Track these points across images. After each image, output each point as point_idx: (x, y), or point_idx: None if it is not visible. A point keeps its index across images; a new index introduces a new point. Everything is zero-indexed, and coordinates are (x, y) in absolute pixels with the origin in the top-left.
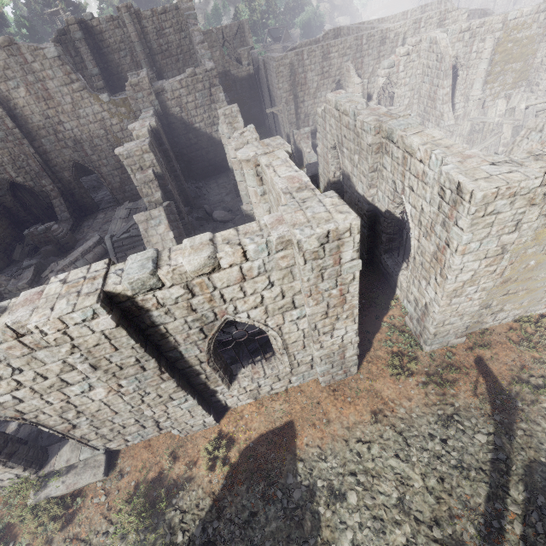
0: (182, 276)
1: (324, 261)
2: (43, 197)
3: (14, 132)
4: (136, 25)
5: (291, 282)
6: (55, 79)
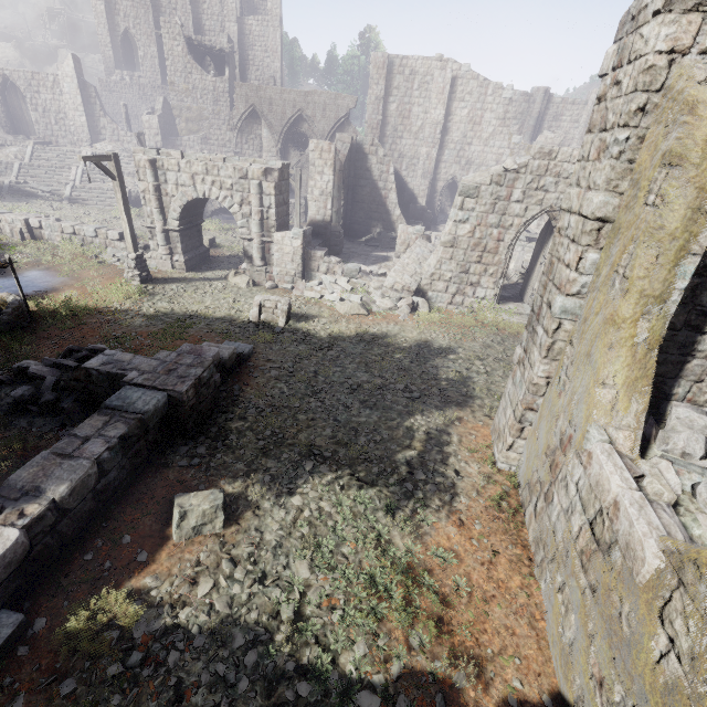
0: None
1: None
2: (406, 194)
3: (435, 137)
4: (543, 105)
5: None
6: (493, 113)
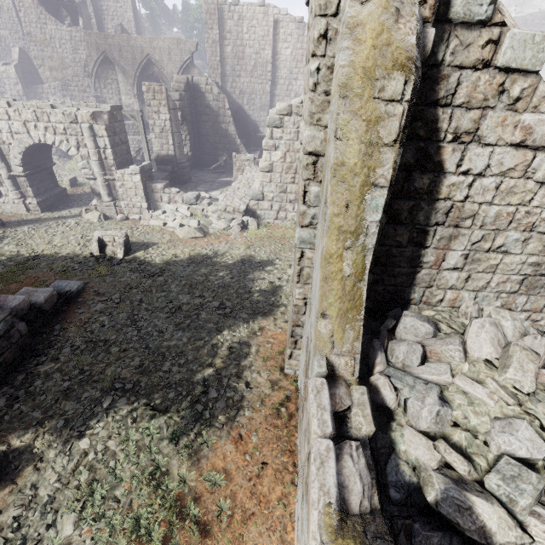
0: None
1: None
2: (251, 125)
3: (267, 74)
4: None
5: None
6: None
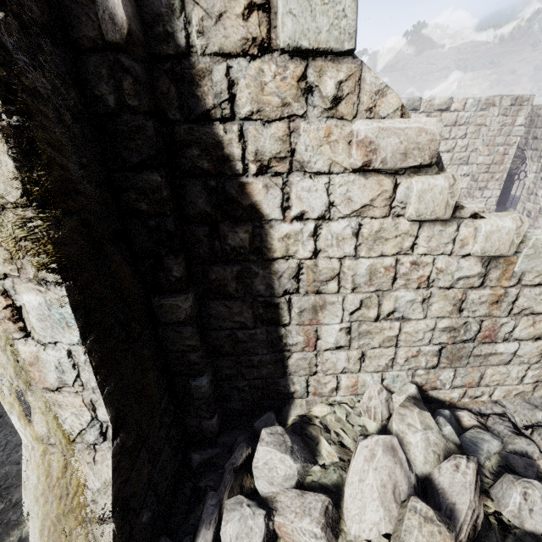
0: (430, 107)
1: (507, 119)
2: None
3: None
4: None
5: (475, 139)
6: None
